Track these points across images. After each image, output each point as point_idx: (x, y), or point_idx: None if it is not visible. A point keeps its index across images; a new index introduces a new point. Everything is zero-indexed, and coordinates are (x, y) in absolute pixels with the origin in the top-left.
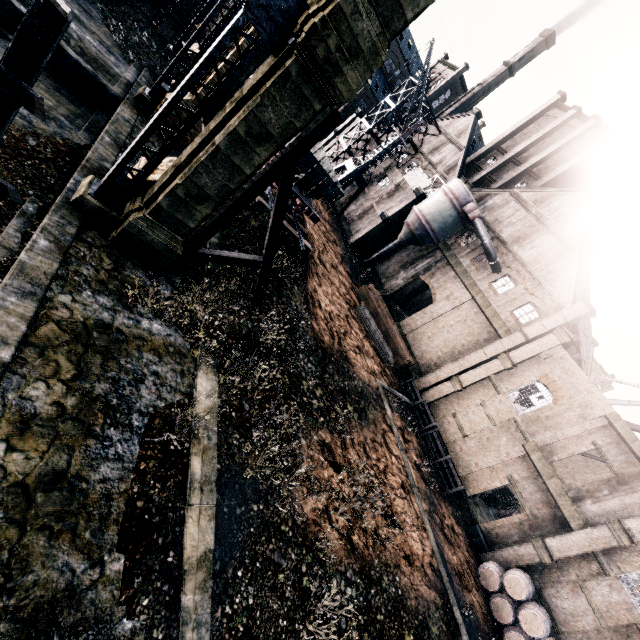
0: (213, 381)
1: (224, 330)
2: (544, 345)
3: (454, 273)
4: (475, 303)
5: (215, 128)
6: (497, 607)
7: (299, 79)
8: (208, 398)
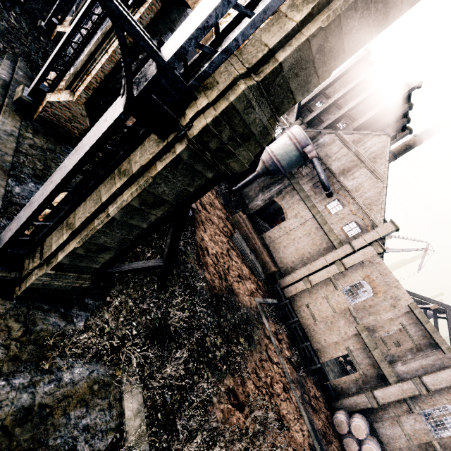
0: (137, 395)
1: (139, 336)
2: (366, 254)
3: (299, 196)
4: (316, 220)
5: (107, 200)
6: (347, 444)
7: (191, 160)
8: (138, 432)
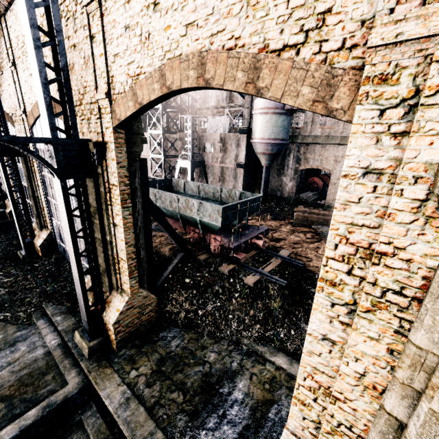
0: None
1: None
2: None
3: (319, 145)
4: None
5: None
6: None
7: None
8: None
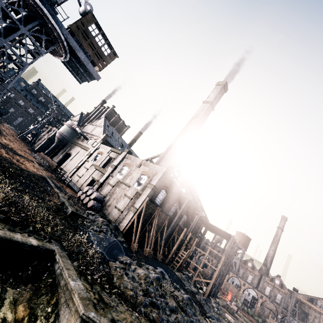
0: None
1: None
2: (97, 146)
3: (77, 146)
4: (83, 149)
5: None
6: (82, 197)
7: None
8: None
